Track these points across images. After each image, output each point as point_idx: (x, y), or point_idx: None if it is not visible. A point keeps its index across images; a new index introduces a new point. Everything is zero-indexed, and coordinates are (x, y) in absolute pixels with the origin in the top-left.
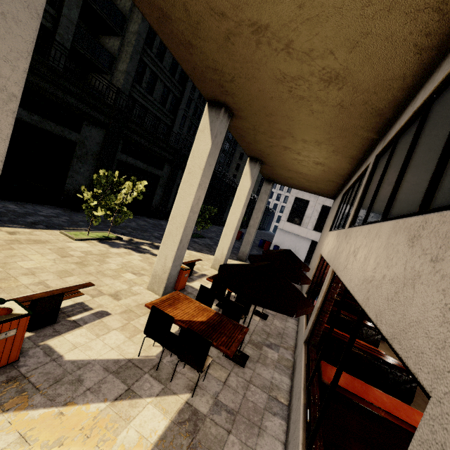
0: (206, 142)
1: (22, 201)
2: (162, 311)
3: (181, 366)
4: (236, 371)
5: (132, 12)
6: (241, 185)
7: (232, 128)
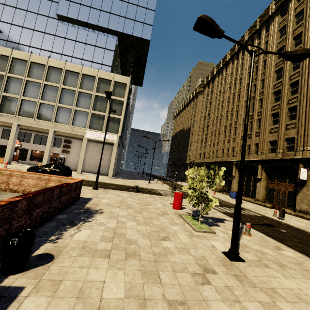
0: None
1: None
2: None
3: None
4: None
5: None
6: None
7: None
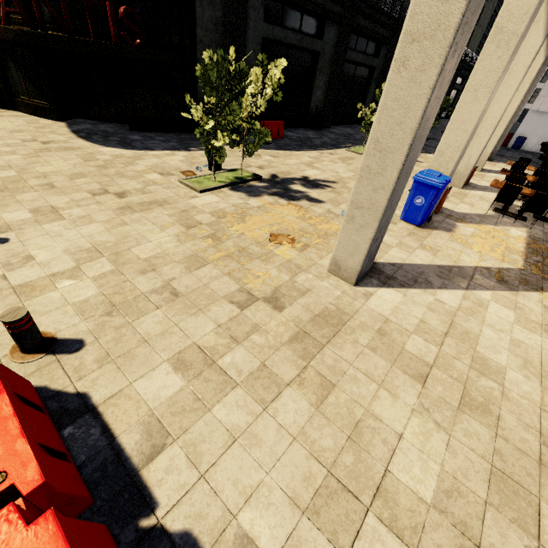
0: (538, 35)
1: (287, 128)
2: (513, 185)
3: (512, 219)
4: (546, 224)
5: None
6: None
7: None
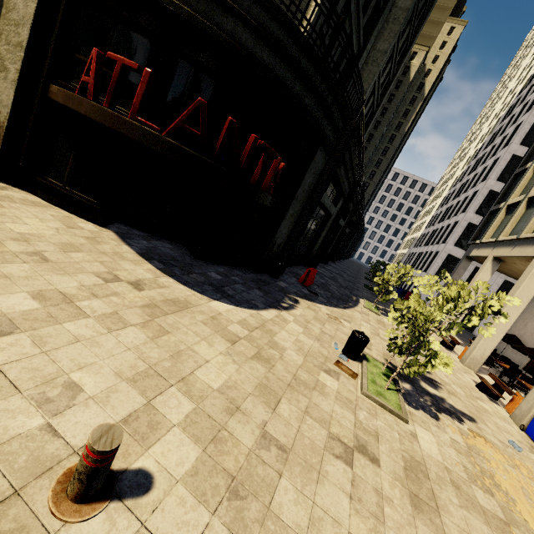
0: None
1: (296, 265)
2: None
3: None
4: None
5: (362, 69)
6: (480, 278)
7: (528, 259)
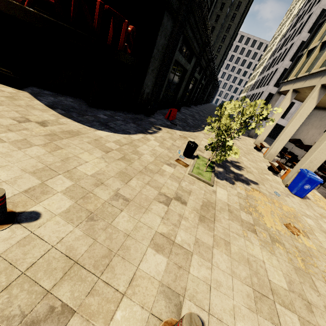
0: (313, 103)
1: (166, 108)
2: None
3: None
4: None
5: None
6: (283, 105)
7: (312, 88)
